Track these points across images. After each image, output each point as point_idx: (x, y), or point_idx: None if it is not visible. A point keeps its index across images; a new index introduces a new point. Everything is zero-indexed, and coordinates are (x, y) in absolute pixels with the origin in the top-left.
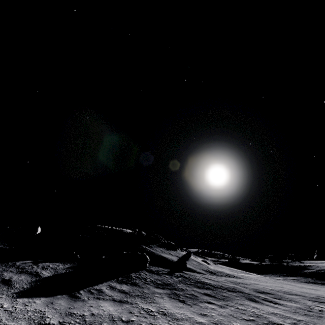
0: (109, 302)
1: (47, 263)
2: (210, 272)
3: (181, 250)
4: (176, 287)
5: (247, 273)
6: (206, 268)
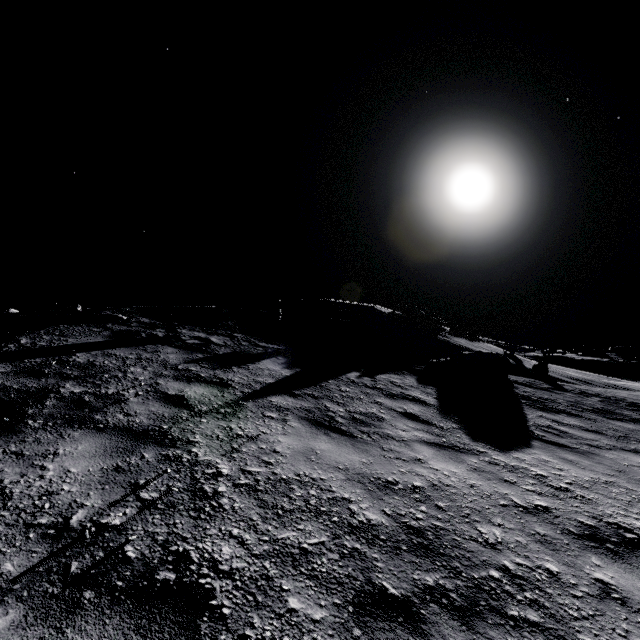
0: (632, 455)
1: (380, 375)
2: (579, 381)
3: (481, 340)
4: (633, 417)
5: (611, 379)
6: (563, 373)
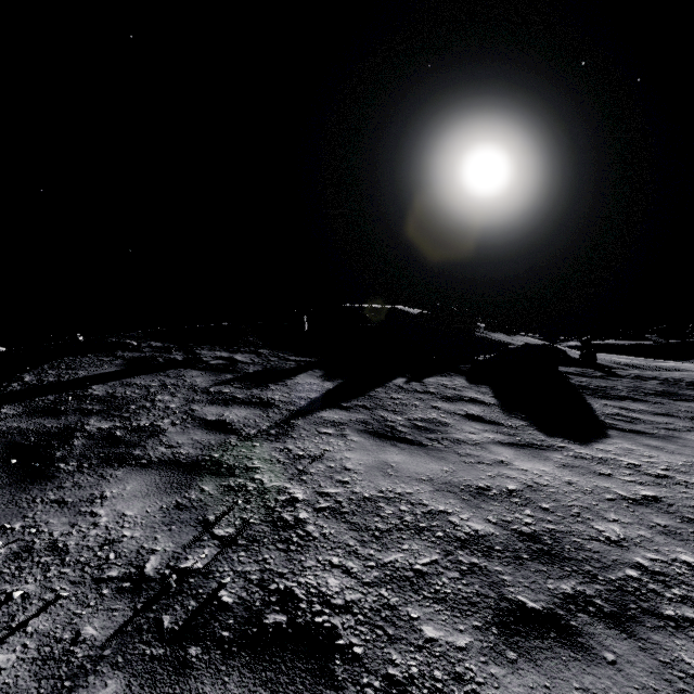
0: None
1: (427, 379)
2: (628, 366)
3: (518, 333)
4: None
5: (657, 361)
6: (609, 360)
